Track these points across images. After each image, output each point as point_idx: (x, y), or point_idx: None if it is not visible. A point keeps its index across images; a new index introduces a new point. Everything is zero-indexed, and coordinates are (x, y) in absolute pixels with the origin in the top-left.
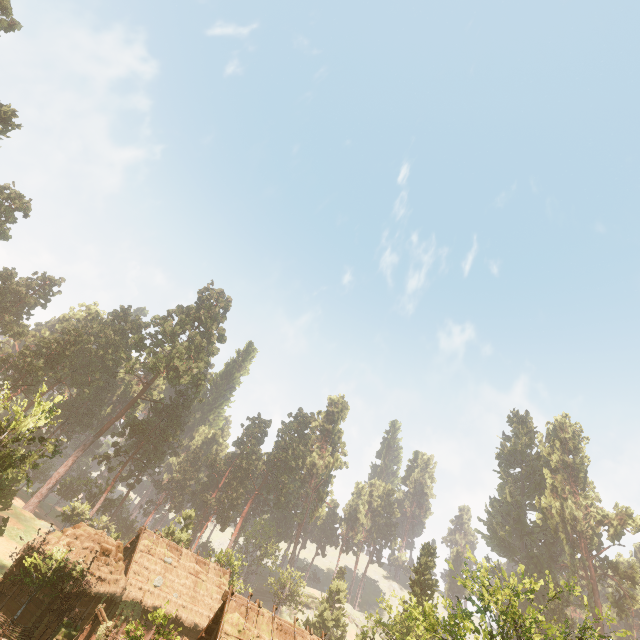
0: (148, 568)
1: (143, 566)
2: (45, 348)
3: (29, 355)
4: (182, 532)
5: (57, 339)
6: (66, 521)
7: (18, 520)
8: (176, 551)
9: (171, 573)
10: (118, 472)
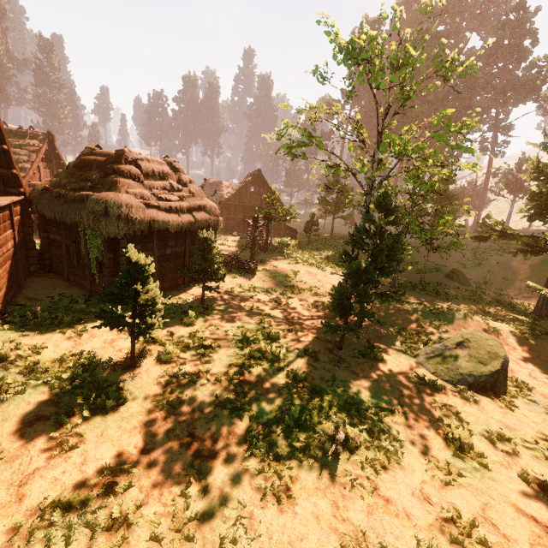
0: None
1: None
2: None
3: None
4: None
5: None
6: None
7: None
8: None
9: None
10: None
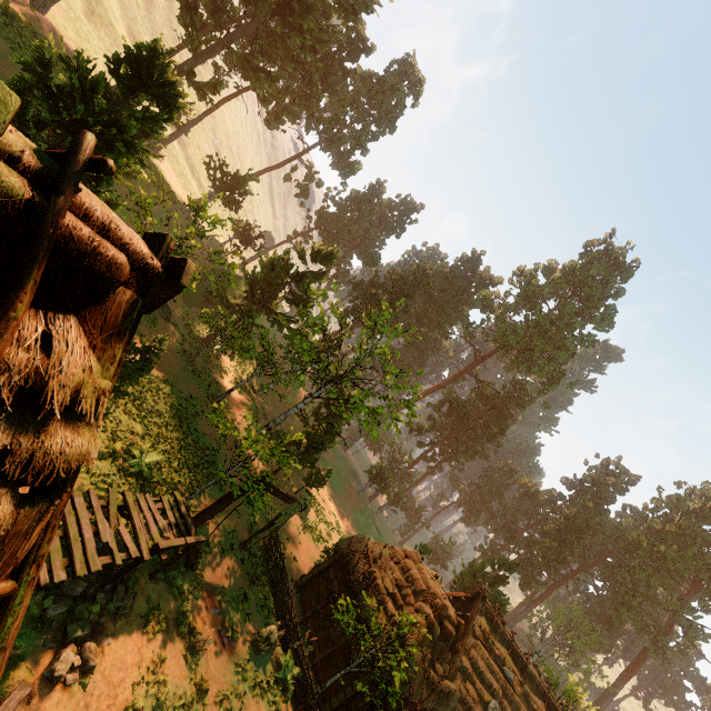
0: (481, 674)
1: (475, 666)
2: (392, 282)
3: (377, 286)
4: (494, 585)
5: (404, 274)
6: (371, 481)
7: (334, 455)
8: (518, 660)
9: (510, 702)
10: (425, 451)
